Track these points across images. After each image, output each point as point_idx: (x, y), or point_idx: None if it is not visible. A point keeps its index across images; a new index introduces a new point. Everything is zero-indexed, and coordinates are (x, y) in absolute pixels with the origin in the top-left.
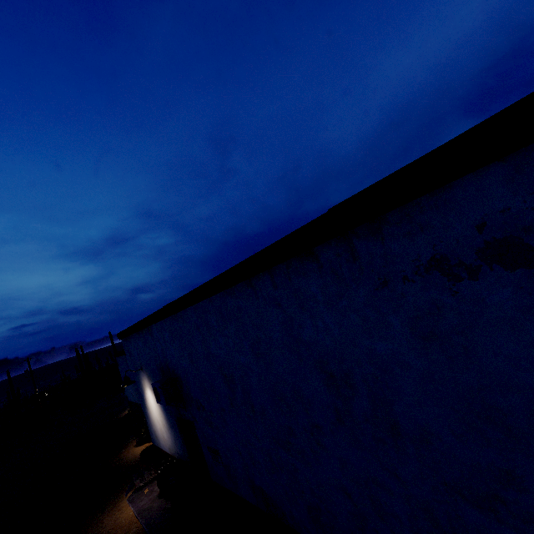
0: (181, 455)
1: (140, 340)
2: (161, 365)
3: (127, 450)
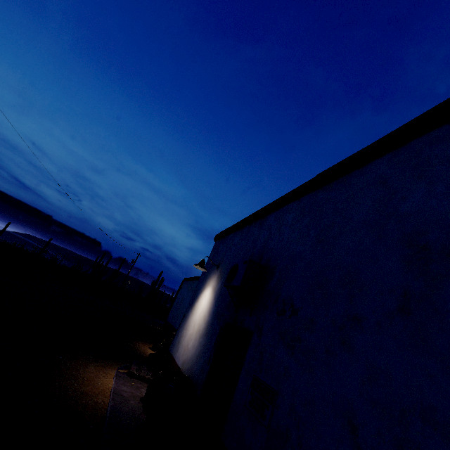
0: (194, 374)
1: (240, 234)
2: (250, 257)
3: (142, 344)
